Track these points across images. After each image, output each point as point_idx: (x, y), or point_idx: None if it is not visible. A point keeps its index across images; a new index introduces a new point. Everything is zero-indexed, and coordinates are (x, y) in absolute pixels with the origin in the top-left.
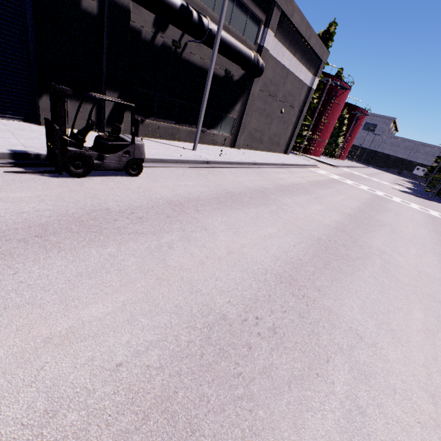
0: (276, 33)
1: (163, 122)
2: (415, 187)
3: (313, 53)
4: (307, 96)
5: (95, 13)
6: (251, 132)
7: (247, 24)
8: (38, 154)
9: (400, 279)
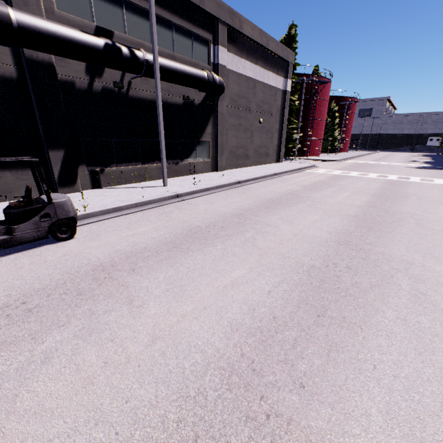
0: (229, 48)
1: (127, 165)
2: (434, 159)
3: (277, 57)
4: (284, 99)
5: (15, 77)
6: (233, 150)
7: (193, 47)
8: None
9: None
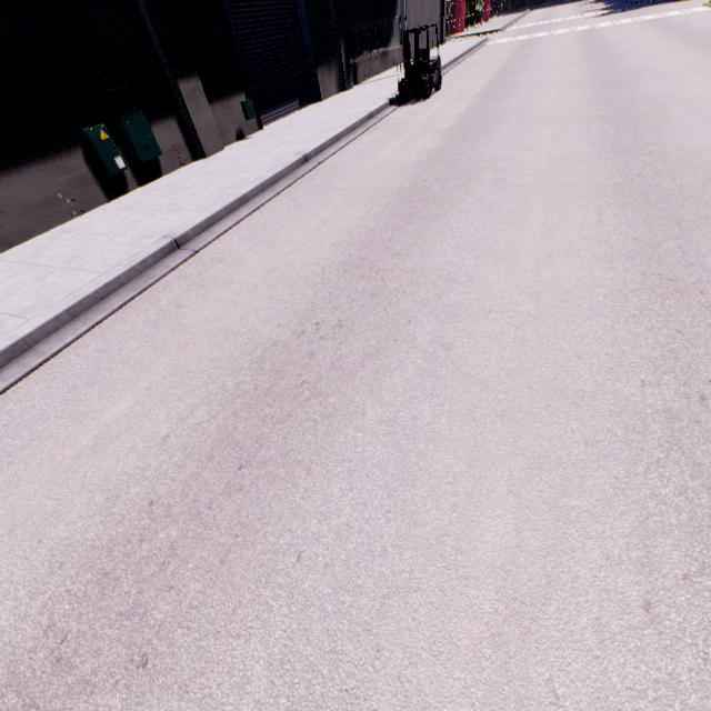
0: None
1: (363, 58)
2: (610, 4)
3: None
4: None
5: None
6: None
7: None
8: (394, 99)
9: (649, 54)
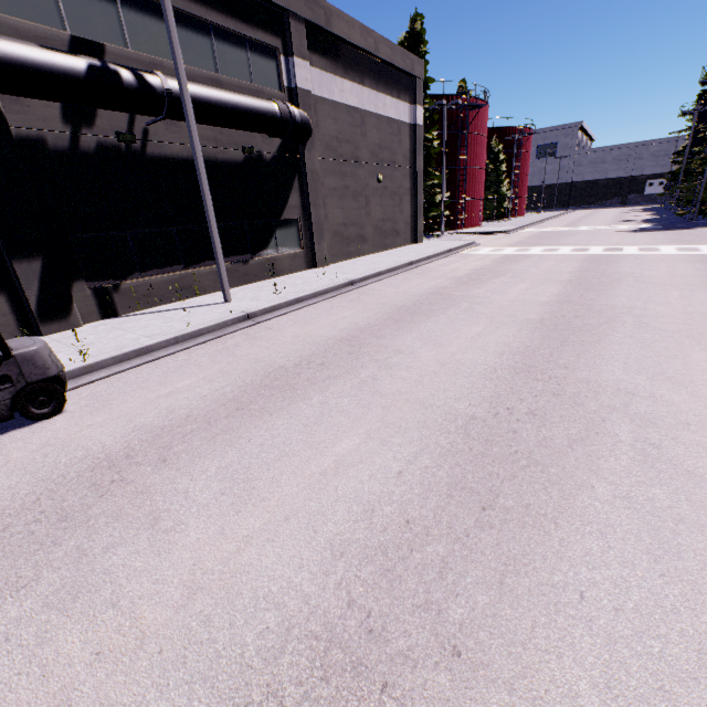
0: (313, 60)
1: (160, 273)
2: (658, 215)
3: (395, 70)
4: (414, 139)
5: None
6: (338, 231)
7: (251, 63)
8: None
9: (698, 470)
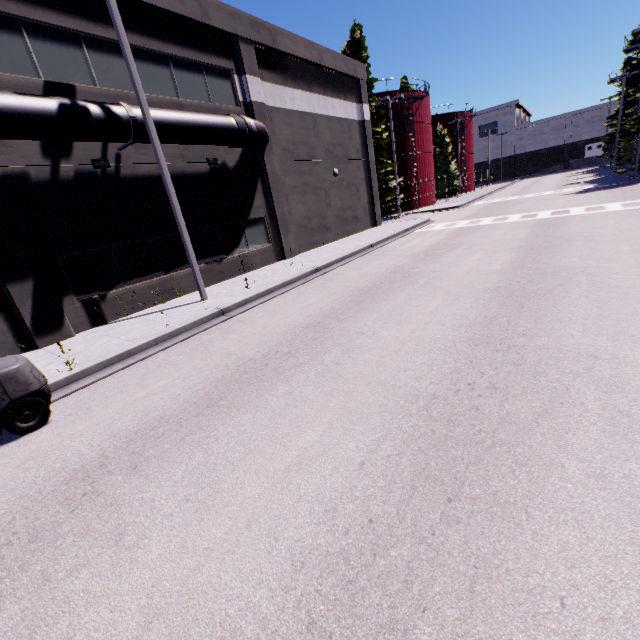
0: (264, 75)
1: (142, 280)
2: (600, 175)
3: (340, 75)
4: (364, 134)
5: None
6: (302, 224)
7: (208, 85)
8: None
9: None
